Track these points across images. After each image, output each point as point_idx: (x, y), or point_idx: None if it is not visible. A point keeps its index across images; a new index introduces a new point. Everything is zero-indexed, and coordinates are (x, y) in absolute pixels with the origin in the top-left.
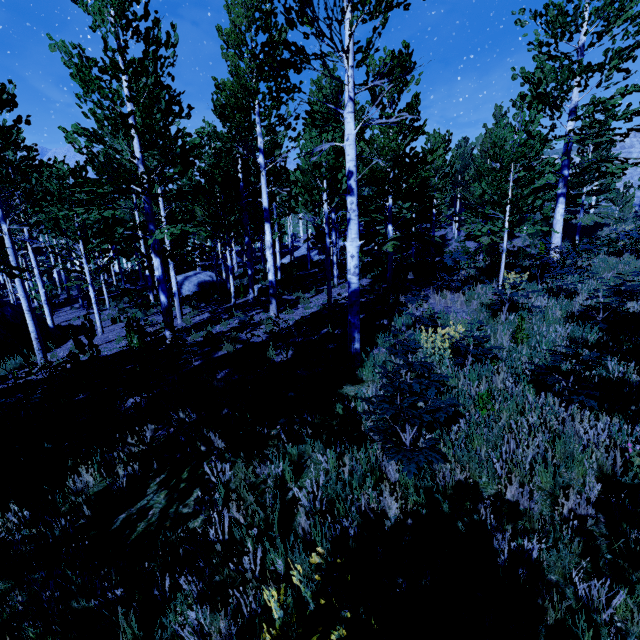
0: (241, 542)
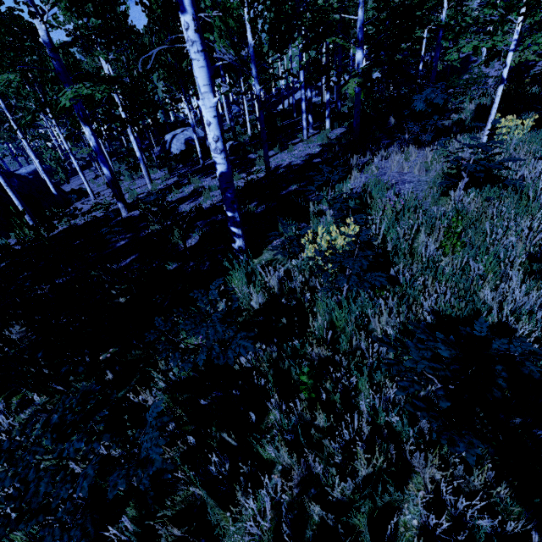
0: None
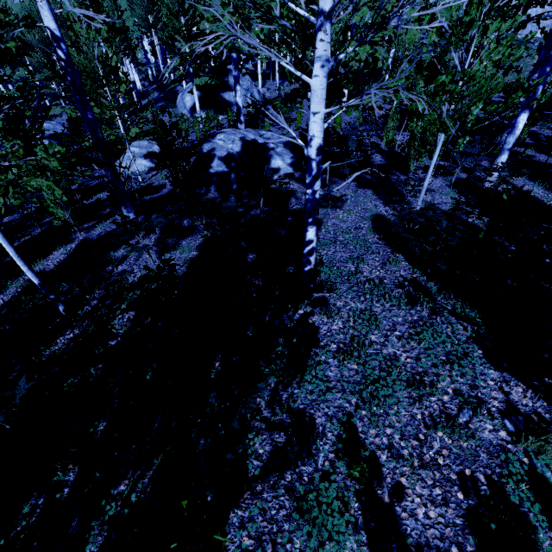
0: None
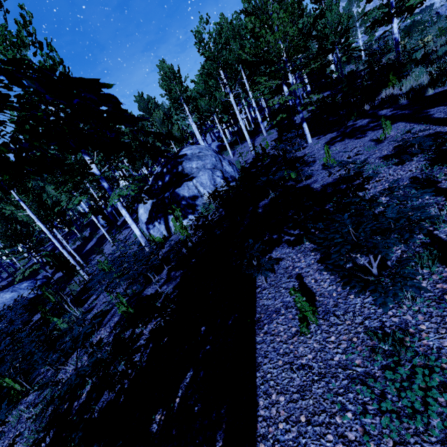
0: None
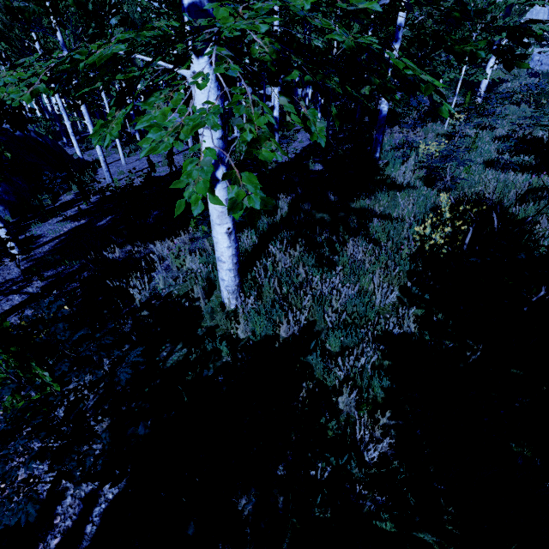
0: (387, 216)
